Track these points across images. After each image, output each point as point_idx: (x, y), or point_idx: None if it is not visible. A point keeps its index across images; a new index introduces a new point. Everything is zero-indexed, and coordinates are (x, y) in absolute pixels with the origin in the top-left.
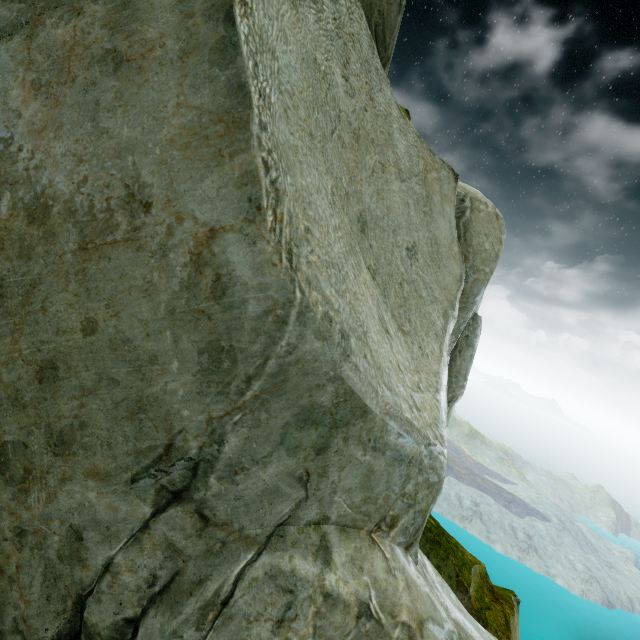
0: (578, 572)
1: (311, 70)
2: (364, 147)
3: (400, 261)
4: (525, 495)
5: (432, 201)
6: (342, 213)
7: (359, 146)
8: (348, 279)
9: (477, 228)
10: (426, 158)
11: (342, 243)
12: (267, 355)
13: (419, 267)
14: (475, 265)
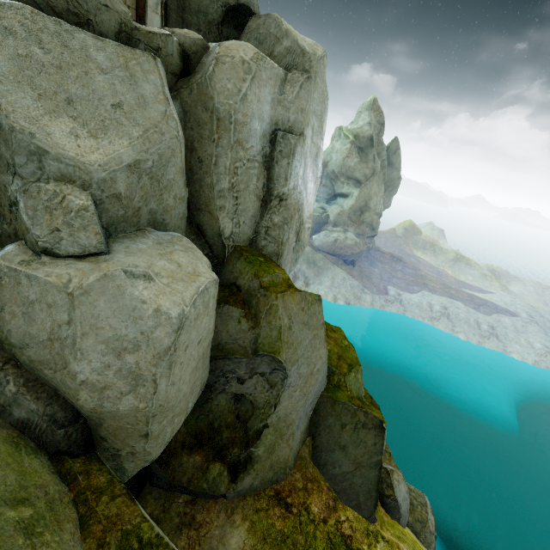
0: (535, 349)
1: (16, 60)
2: (67, 70)
3: (104, 111)
4: (498, 300)
5: (136, 77)
6: (51, 101)
7: (63, 71)
8: (42, 121)
9: (220, 76)
10: (127, 55)
11: (43, 111)
12: (12, 139)
13: (124, 112)
14: (220, 101)
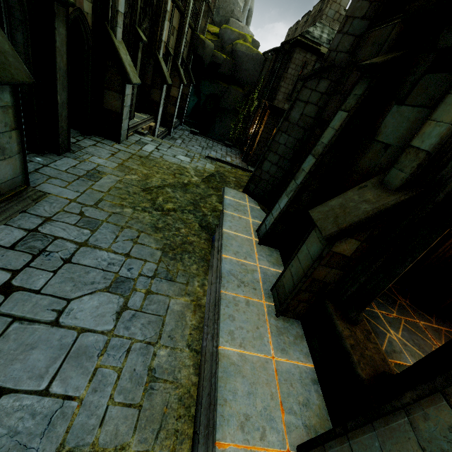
0: None
1: None
2: None
3: None
4: None
5: None
6: None
7: None
8: None
9: None
10: None
11: None
12: None
13: None
14: None
